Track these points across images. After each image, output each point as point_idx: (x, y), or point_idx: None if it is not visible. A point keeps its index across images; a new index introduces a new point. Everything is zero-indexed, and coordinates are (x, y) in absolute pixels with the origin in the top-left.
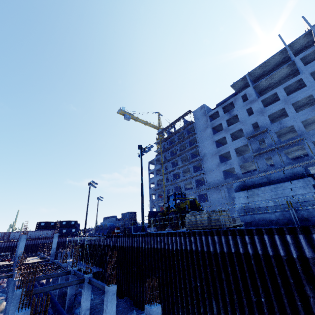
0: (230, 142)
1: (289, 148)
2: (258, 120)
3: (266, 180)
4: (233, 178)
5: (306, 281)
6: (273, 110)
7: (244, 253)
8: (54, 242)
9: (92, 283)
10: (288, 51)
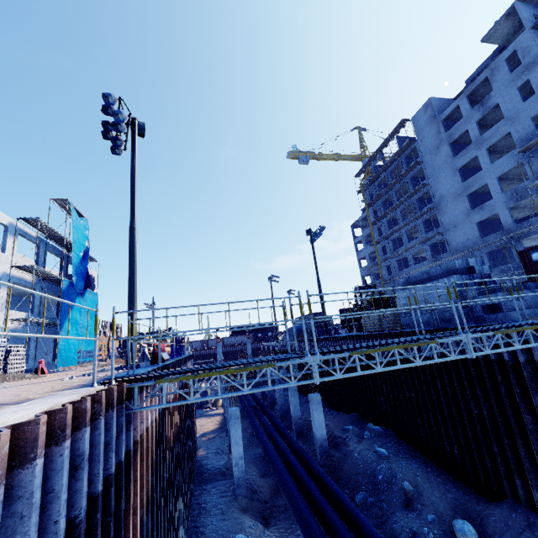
0: (486, 167)
1: None
2: None
3: (426, 276)
4: (497, 234)
5: (438, 378)
6: None
7: (400, 355)
8: (249, 349)
9: (281, 383)
10: None
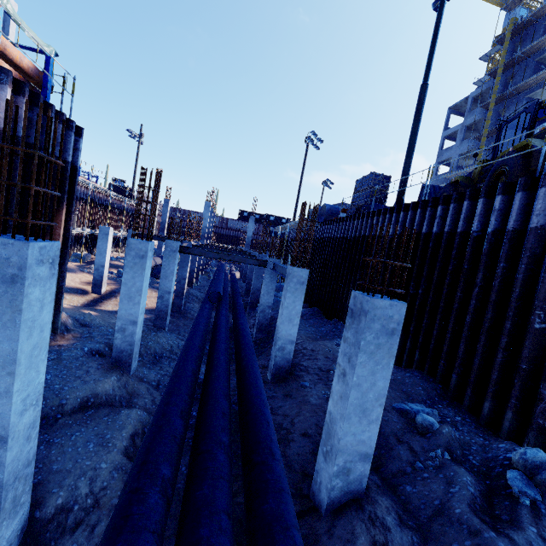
0: None
1: None
2: None
3: None
4: None
5: None
6: None
7: None
8: (250, 229)
9: (275, 269)
10: None
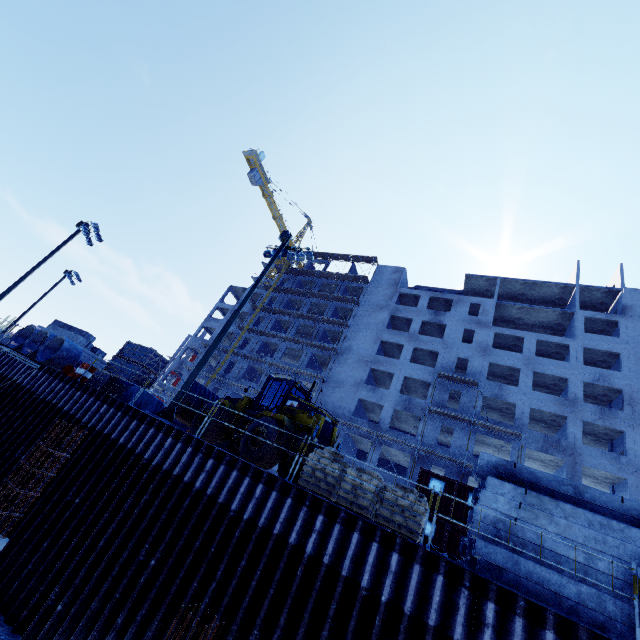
0: (404, 361)
1: (488, 436)
2: (472, 359)
3: (570, 491)
4: (369, 424)
5: None
6: (503, 362)
7: None
8: None
9: None
10: (574, 293)
